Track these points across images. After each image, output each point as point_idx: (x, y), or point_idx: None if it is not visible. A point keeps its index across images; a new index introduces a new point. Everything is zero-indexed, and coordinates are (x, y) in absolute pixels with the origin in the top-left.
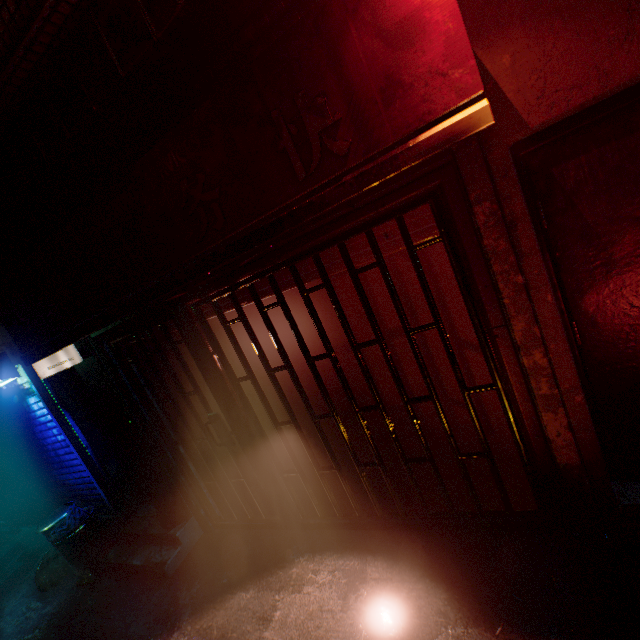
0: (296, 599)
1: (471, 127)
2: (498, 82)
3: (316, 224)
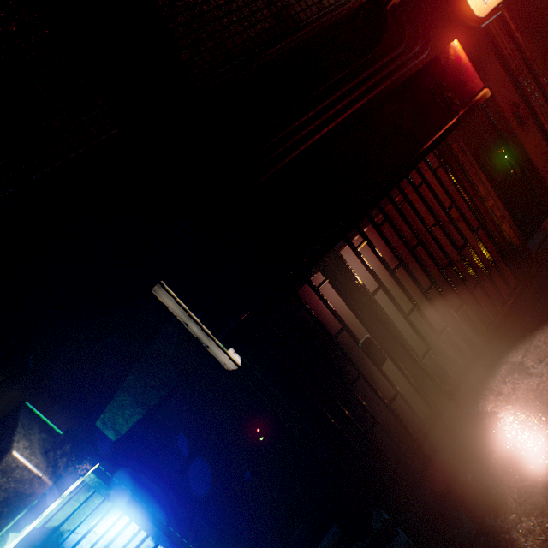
0: (519, 407)
1: (487, 96)
2: None
3: None
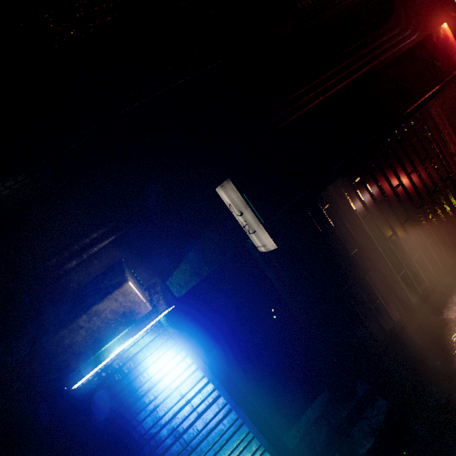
0: None
1: None
2: None
3: None
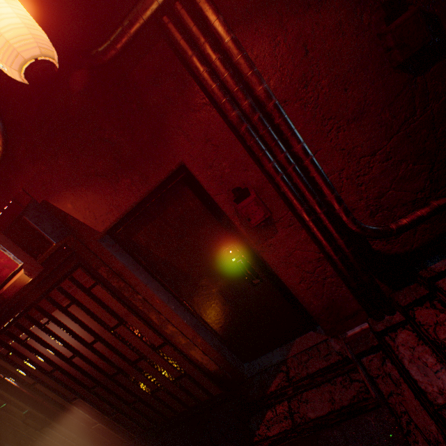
0: None
1: (23, 282)
2: (73, 215)
3: (20, 296)
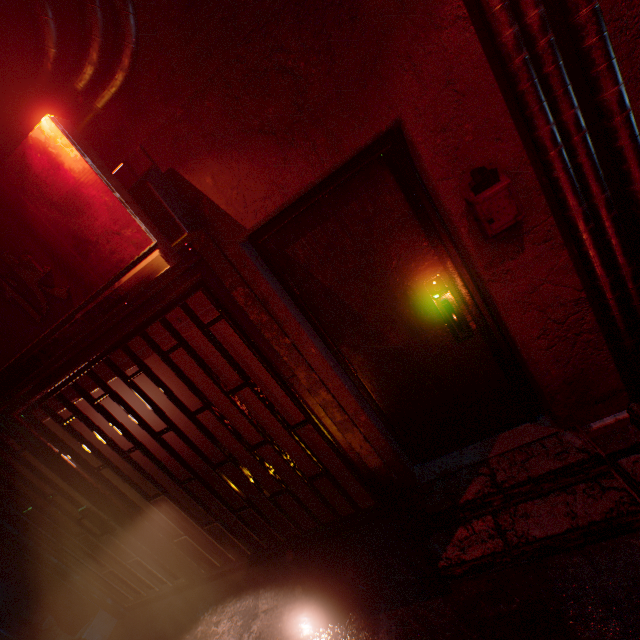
0: None
1: (155, 271)
2: (210, 197)
3: (108, 325)
